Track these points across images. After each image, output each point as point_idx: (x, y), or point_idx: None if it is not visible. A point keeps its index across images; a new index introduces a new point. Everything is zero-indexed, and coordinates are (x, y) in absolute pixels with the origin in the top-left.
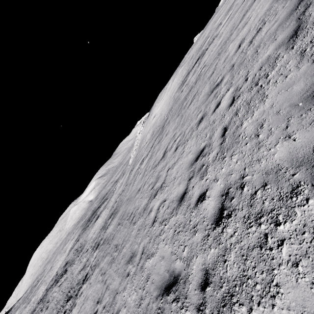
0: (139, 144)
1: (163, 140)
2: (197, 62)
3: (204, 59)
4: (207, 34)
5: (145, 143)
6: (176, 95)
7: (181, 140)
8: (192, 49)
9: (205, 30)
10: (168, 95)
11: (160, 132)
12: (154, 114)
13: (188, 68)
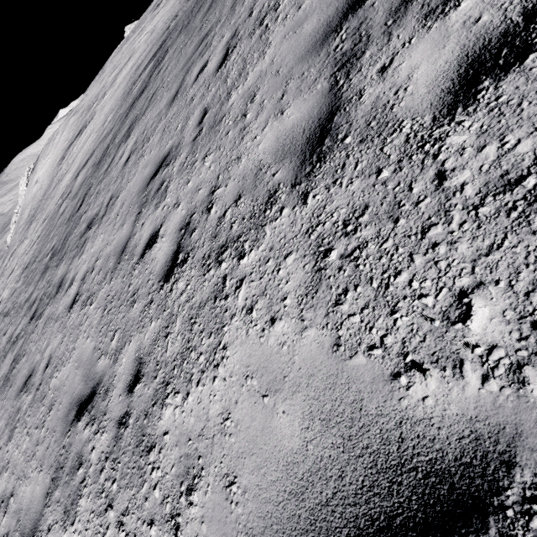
0: (19, 216)
1: (24, 243)
2: (77, 138)
3: (75, 148)
4: (102, 86)
5: (22, 226)
6: (54, 174)
7: (21, 260)
8: (91, 89)
9: (111, 64)
10: (53, 157)
11: (29, 225)
12: (37, 176)
13: (74, 132)
